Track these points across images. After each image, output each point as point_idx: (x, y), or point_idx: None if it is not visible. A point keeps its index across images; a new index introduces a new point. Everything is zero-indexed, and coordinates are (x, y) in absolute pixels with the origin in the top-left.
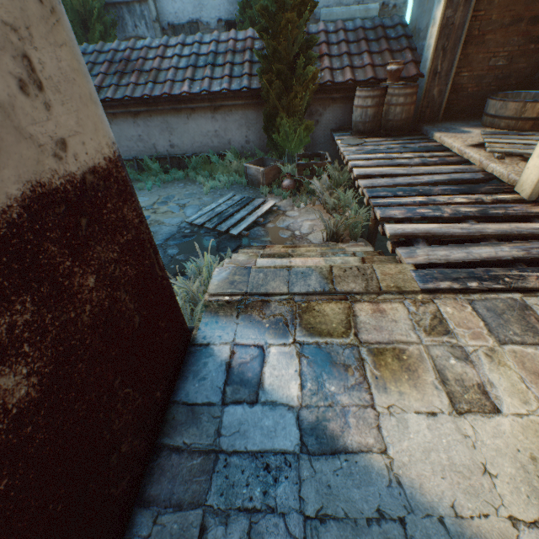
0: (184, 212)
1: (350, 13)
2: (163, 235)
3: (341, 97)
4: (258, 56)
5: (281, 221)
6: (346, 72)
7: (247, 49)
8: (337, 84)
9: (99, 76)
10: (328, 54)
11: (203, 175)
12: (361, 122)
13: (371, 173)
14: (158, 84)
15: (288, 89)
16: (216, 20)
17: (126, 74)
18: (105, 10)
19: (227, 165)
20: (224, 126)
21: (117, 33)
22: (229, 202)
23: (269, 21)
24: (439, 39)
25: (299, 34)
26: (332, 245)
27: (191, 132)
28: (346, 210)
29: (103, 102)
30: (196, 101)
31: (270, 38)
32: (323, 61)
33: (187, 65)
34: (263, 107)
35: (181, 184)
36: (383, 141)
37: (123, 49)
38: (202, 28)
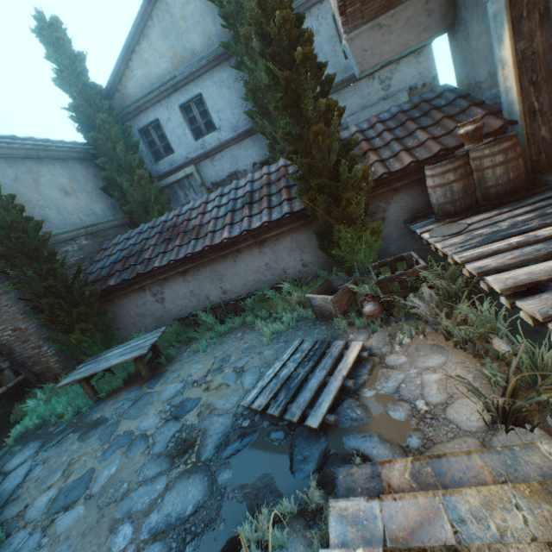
0: (242, 383)
1: (378, 110)
2: (213, 437)
3: (404, 183)
4: (293, 178)
5: (382, 379)
6: (402, 157)
7: (281, 177)
8: (395, 173)
9: (150, 248)
10: (370, 148)
11: (261, 316)
12: (448, 202)
13: (530, 278)
14: (200, 239)
15: (336, 199)
16: (251, 165)
17: (173, 239)
18: (162, 193)
19: (287, 298)
20: (274, 257)
21: (173, 205)
22: (297, 355)
23: (295, 143)
24: (519, 76)
25: (333, 142)
26: (521, 449)
27: (241, 273)
28: (510, 357)
29: (152, 271)
30: (239, 242)
31: (301, 158)
32: (368, 156)
33: (225, 212)
34: (312, 224)
35: (239, 334)
36: (497, 216)
37: (171, 218)
38: (240, 175)
